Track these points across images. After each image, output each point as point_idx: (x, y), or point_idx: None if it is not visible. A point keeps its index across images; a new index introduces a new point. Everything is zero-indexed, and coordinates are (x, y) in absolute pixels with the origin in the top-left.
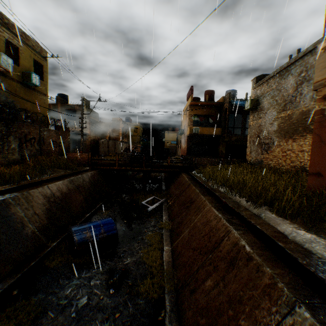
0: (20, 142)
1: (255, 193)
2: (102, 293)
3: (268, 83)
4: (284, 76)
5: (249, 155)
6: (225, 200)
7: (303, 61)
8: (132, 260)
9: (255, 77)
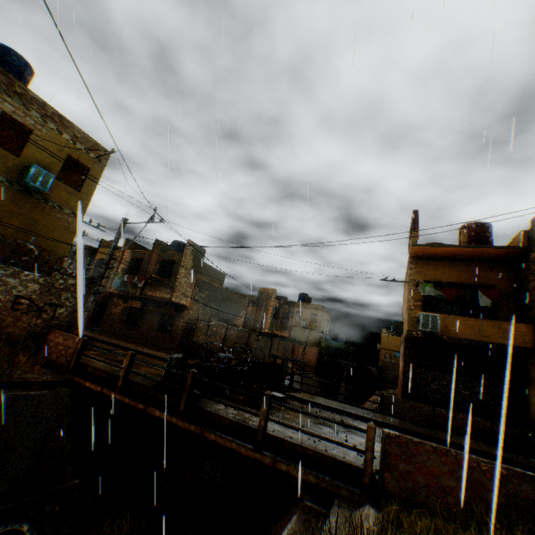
0: None
1: None
2: None
3: None
4: None
5: None
6: None
7: None
8: None
9: None
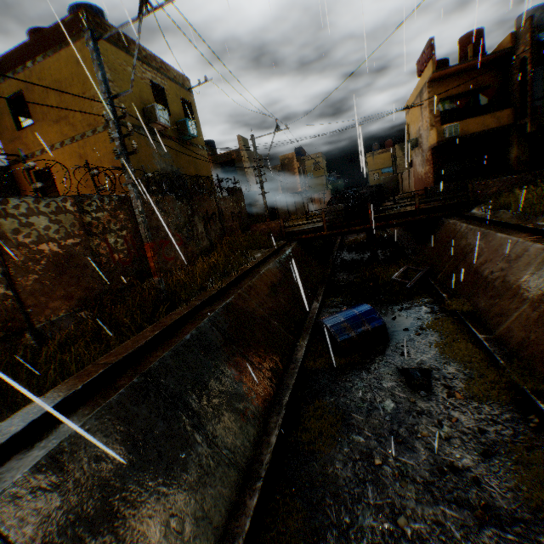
0: (203, 223)
1: None
2: (410, 397)
3: None
4: None
5: None
6: None
7: None
8: (426, 357)
9: None
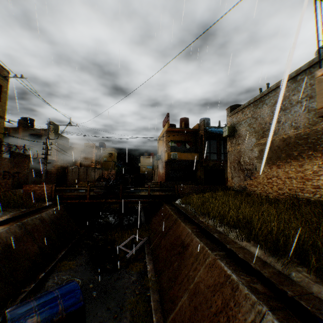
0: None
1: (271, 239)
2: None
3: (243, 112)
4: (259, 106)
5: (232, 181)
6: (231, 247)
7: (277, 92)
8: None
9: (230, 106)
